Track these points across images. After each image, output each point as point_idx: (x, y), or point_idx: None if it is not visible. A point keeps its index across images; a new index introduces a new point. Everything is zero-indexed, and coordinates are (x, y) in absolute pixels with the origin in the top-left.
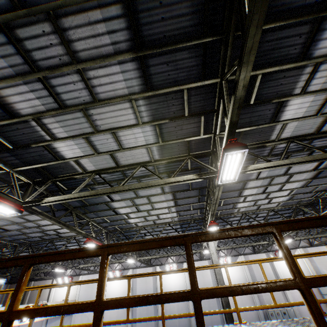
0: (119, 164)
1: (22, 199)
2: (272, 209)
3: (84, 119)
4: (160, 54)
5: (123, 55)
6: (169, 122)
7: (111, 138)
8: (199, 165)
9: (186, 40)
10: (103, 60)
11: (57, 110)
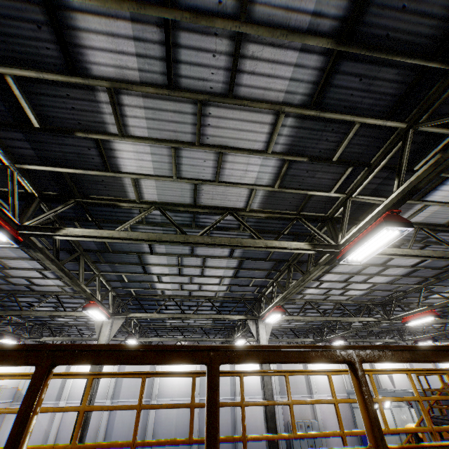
0: (196, 202)
1: (19, 219)
2: (340, 302)
3: (191, 118)
4: (362, 60)
5: (319, 40)
6: (304, 162)
7: (211, 161)
8: (298, 231)
9: (410, 54)
10: (287, 34)
11: (160, 88)
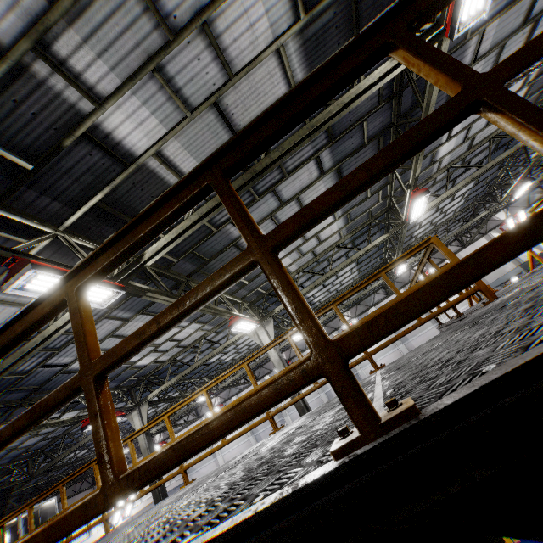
0: None
1: None
2: (336, 245)
3: None
4: None
5: None
6: None
7: None
8: None
9: None
10: None
11: None
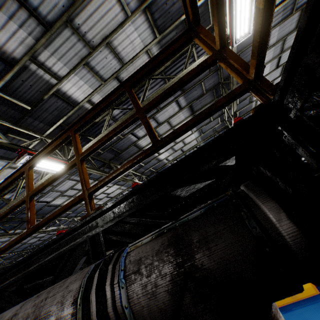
0: None
1: None
2: (195, 146)
3: None
4: None
5: None
6: None
7: None
8: None
9: None
10: None
11: None
